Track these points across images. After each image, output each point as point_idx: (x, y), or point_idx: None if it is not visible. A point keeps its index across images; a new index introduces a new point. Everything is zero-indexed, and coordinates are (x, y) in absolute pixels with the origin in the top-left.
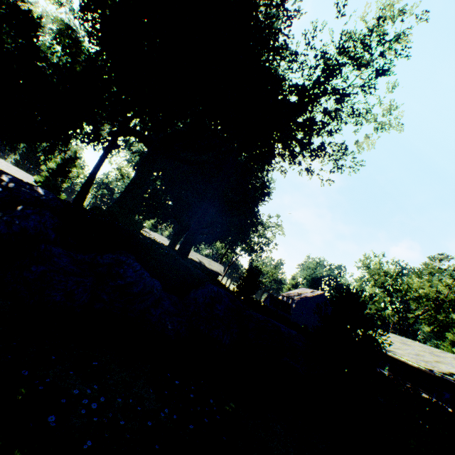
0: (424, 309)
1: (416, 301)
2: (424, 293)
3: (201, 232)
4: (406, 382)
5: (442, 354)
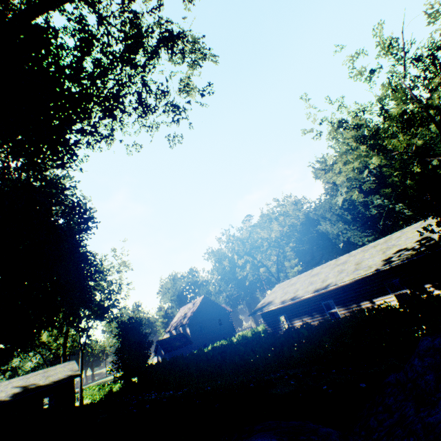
0: (276, 251)
1: (272, 247)
2: (275, 237)
3: None
4: (358, 301)
5: (341, 260)
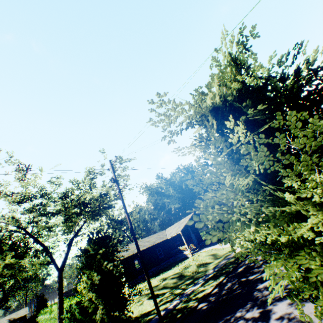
0: None
1: None
2: None
3: (0, 306)
4: None
5: None
